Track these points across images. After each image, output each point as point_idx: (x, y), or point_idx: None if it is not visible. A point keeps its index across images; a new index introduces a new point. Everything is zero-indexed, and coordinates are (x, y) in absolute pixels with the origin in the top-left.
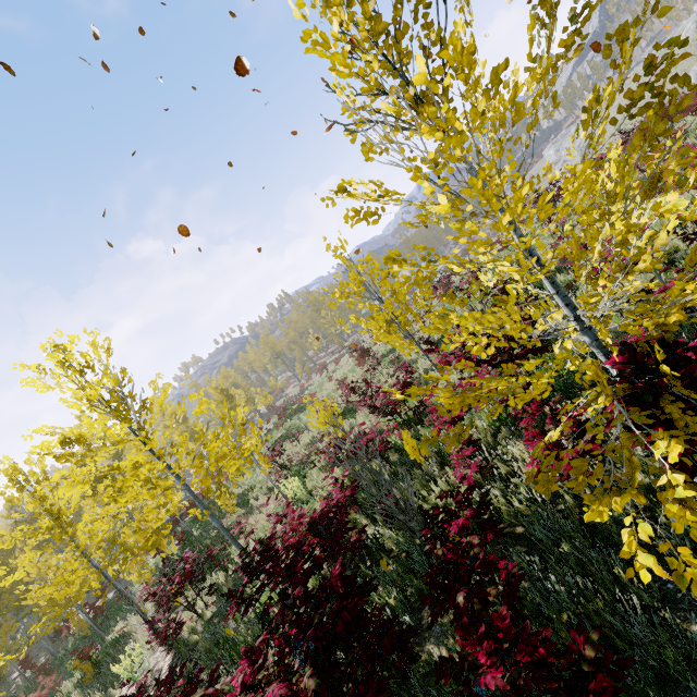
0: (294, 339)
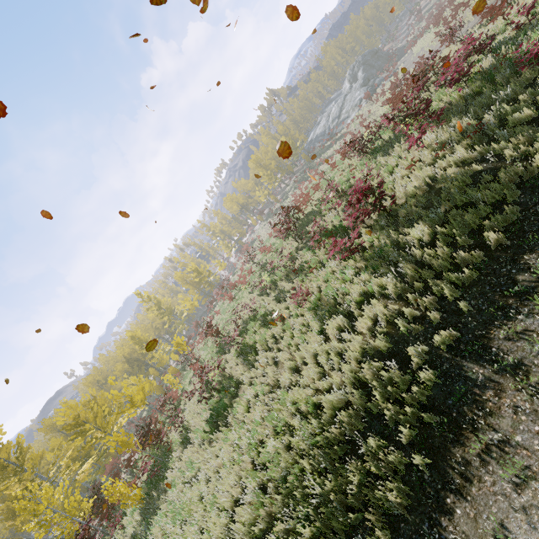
0: (252, 188)
